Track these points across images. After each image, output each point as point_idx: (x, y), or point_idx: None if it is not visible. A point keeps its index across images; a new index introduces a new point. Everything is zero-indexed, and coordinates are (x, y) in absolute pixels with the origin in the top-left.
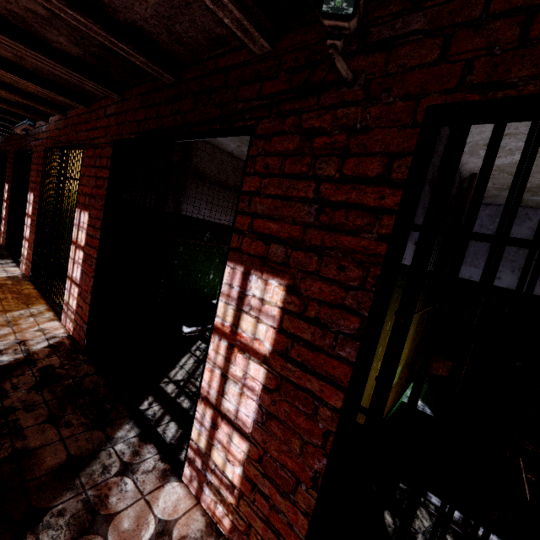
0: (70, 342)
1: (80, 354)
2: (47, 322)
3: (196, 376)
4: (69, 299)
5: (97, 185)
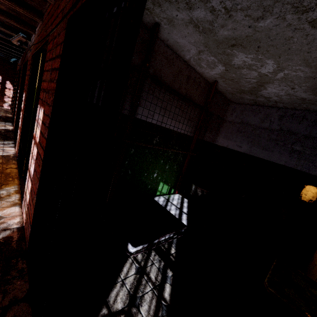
0: (18, 238)
1: (20, 259)
2: (8, 208)
3: (137, 302)
4: (26, 191)
5: (51, 78)
